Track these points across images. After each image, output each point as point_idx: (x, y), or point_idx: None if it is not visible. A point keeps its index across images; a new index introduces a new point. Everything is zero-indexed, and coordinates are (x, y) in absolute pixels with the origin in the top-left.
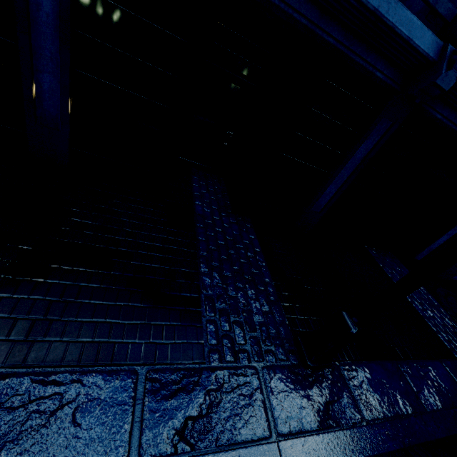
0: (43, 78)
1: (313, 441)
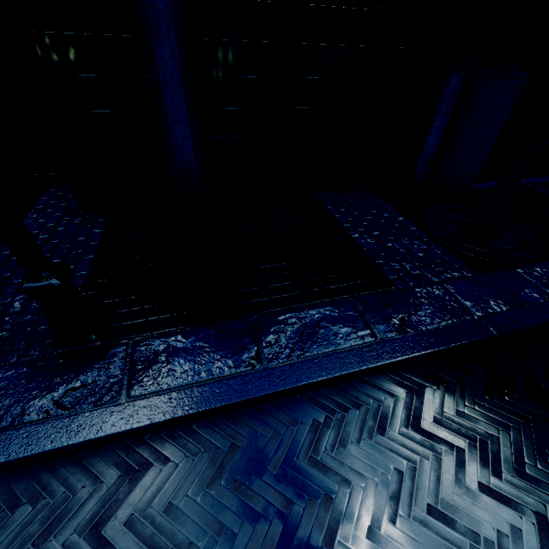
0: None
1: (1, 437)
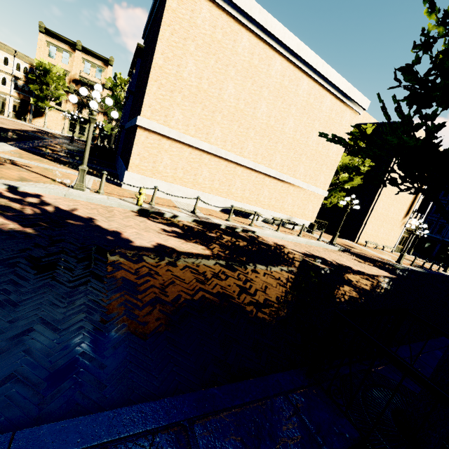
0: (434, 252)
1: None
